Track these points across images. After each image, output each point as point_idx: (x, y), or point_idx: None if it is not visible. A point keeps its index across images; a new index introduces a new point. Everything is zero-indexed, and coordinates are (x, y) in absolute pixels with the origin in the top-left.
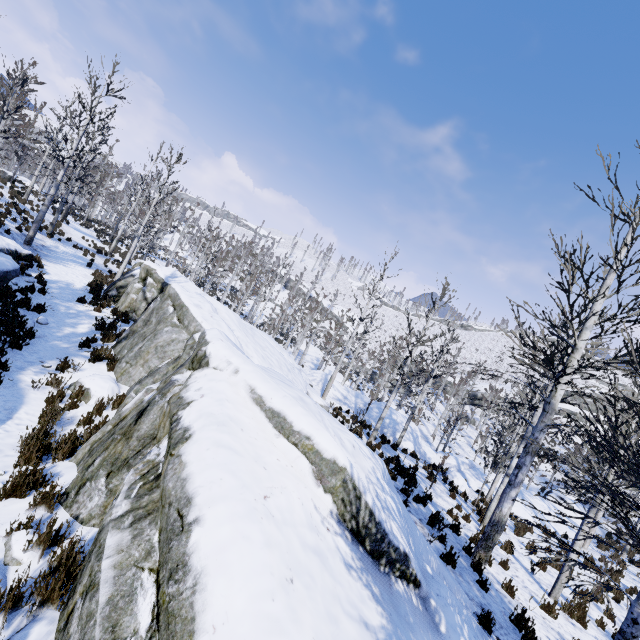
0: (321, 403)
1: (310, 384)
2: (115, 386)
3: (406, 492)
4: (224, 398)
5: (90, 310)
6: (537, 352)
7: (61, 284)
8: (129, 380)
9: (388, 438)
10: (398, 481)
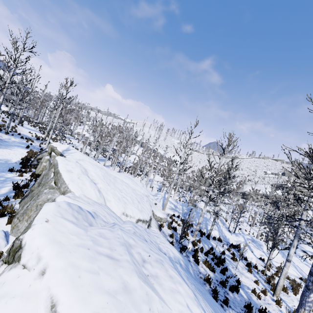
0: (162, 216)
1: (155, 203)
2: (2, 241)
3: (223, 284)
4: None
5: (15, 176)
6: (311, 182)
7: (2, 161)
8: (17, 232)
9: (203, 230)
10: (216, 271)
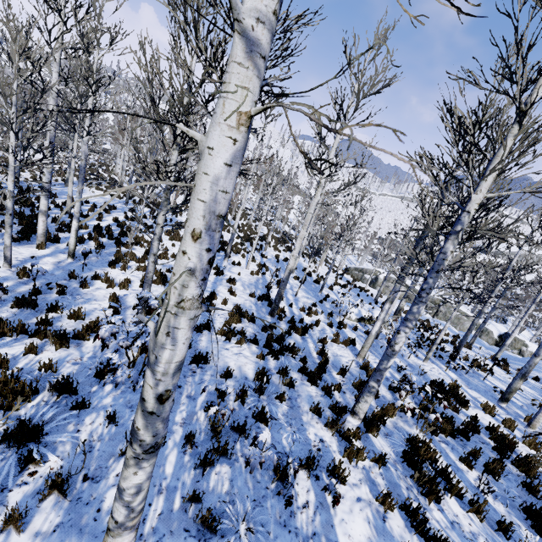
0: None
1: None
2: None
3: None
4: None
5: None
6: None
7: None
8: None
9: None
10: None
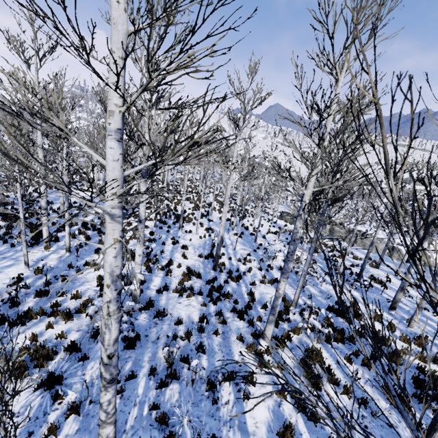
0: None
1: None
2: None
3: None
4: None
5: None
6: None
7: None
8: None
9: None
10: None
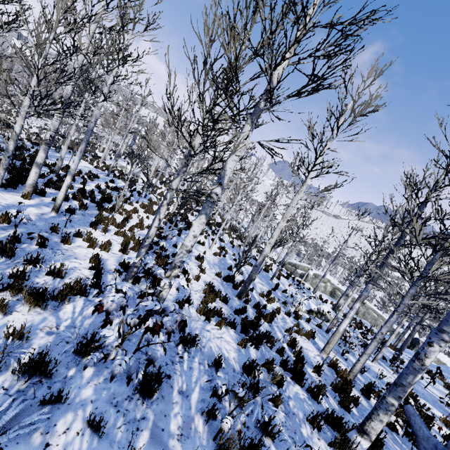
0: None
1: None
2: None
3: None
4: (448, 362)
5: None
6: None
7: None
8: None
9: None
10: None
